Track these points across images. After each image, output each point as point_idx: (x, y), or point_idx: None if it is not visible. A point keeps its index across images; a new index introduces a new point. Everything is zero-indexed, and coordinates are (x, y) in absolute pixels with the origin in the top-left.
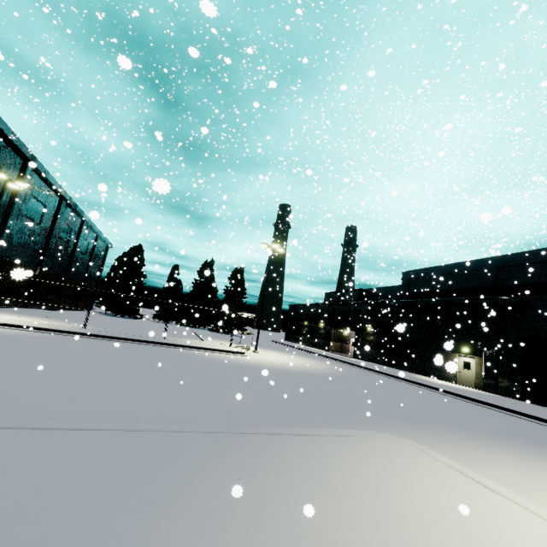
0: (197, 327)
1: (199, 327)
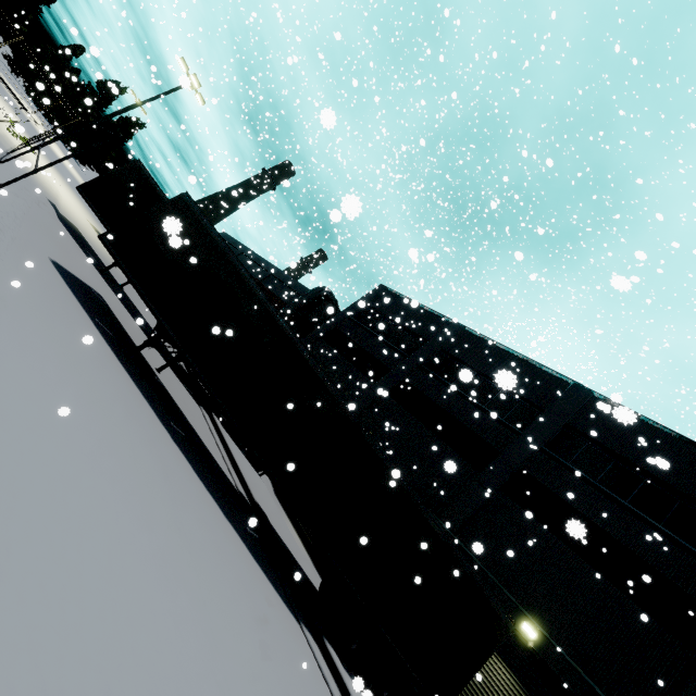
0: (48, 121)
1: (50, 123)
